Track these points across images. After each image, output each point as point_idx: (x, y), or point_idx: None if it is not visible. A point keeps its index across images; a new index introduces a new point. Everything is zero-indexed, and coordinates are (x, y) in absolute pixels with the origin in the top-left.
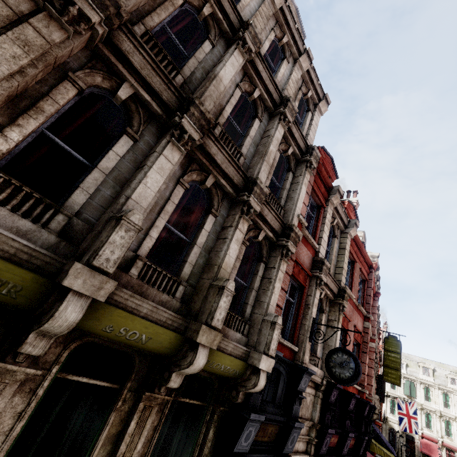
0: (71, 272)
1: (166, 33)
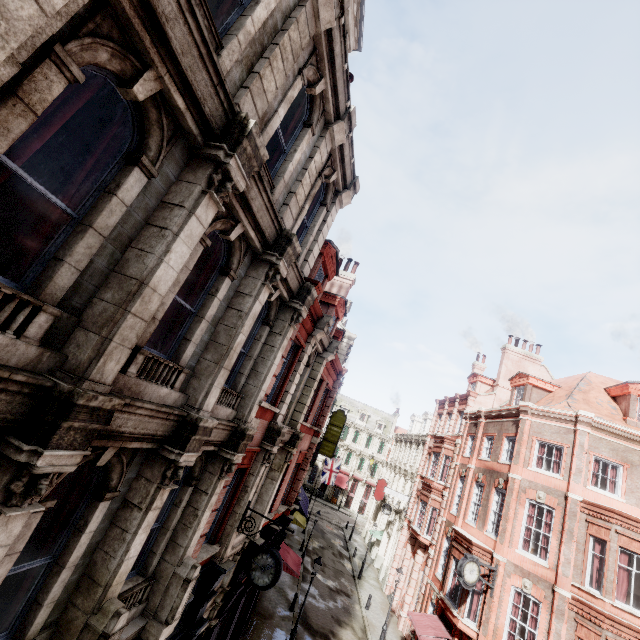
0: None
1: (2, 168)
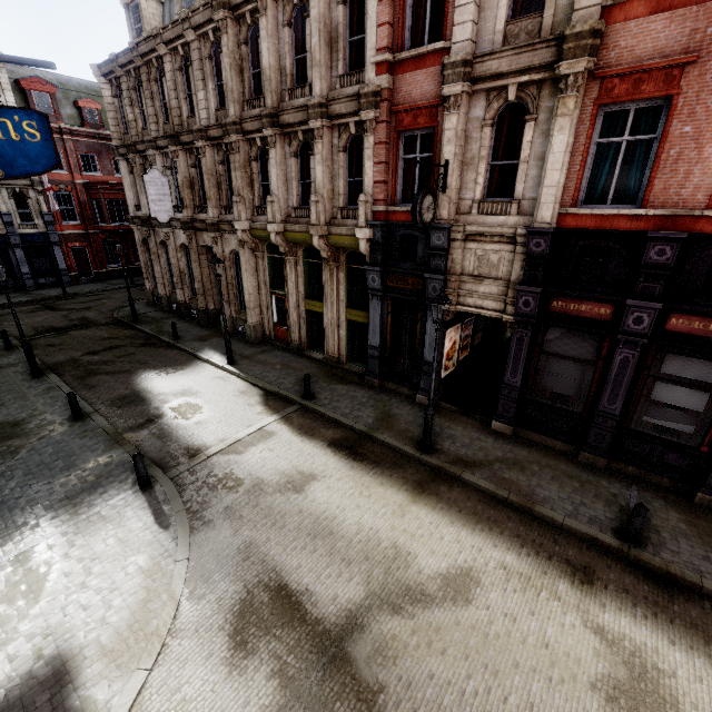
0: (268, 227)
1: (256, 75)
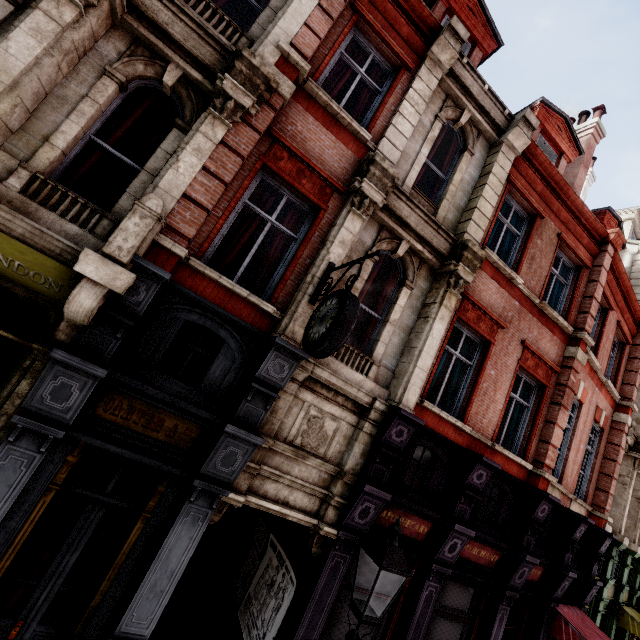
0: None
1: None
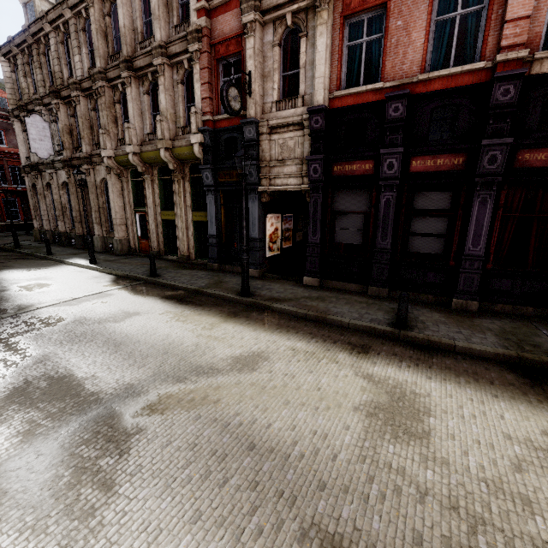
0: (126, 149)
1: (118, 39)
